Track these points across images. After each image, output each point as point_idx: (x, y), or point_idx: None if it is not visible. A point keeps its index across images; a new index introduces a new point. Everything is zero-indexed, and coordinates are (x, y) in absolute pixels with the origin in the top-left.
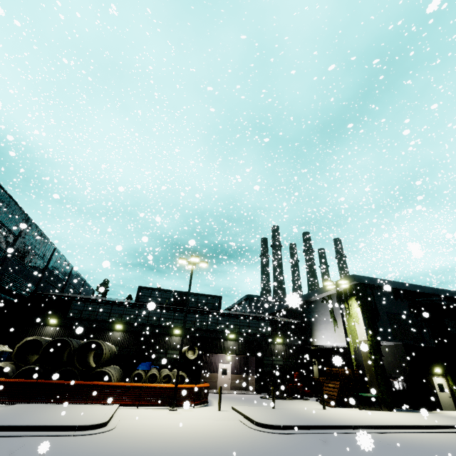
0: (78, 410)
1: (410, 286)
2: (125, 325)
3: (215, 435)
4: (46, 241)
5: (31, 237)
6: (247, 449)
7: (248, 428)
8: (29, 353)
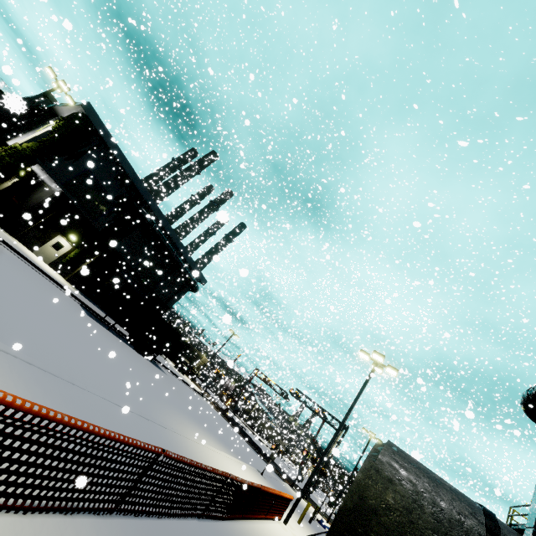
0: None
1: (140, 184)
2: None
3: None
4: None
5: None
6: None
7: None
8: None
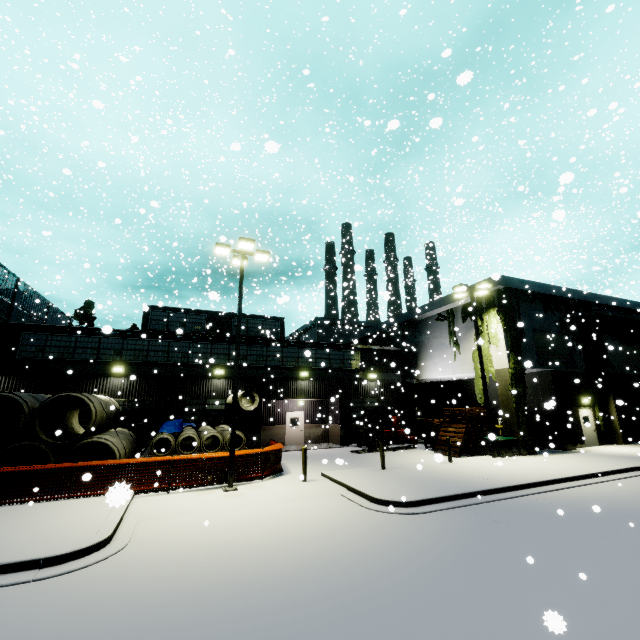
0: (52, 514)
1: (569, 292)
2: (128, 367)
3: (318, 534)
4: None
5: None
6: (389, 558)
7: (363, 509)
8: None
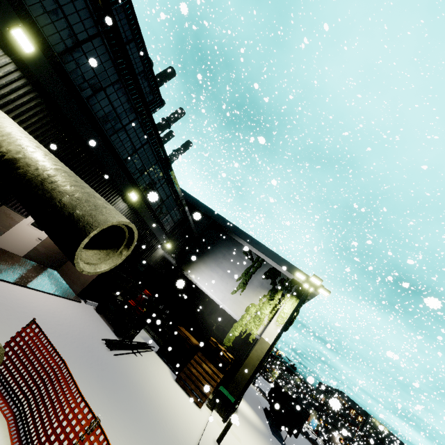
0: None
1: None
2: None
3: None
4: None
5: None
6: None
7: None
8: None
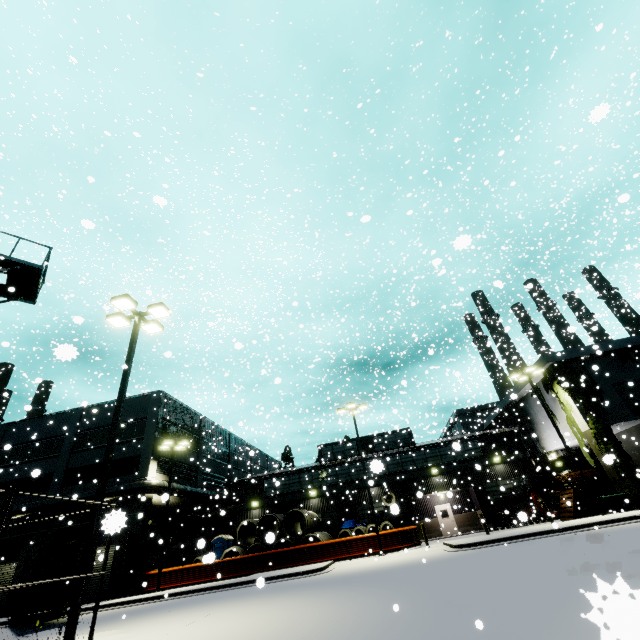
0: (301, 567)
1: (637, 339)
2: (318, 490)
3: (411, 560)
4: (220, 430)
5: (208, 431)
6: (431, 560)
7: (446, 552)
8: (248, 536)
